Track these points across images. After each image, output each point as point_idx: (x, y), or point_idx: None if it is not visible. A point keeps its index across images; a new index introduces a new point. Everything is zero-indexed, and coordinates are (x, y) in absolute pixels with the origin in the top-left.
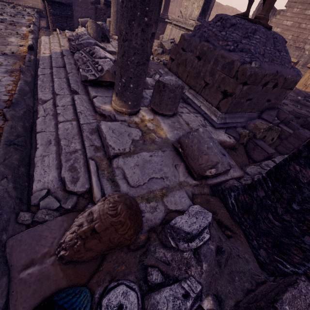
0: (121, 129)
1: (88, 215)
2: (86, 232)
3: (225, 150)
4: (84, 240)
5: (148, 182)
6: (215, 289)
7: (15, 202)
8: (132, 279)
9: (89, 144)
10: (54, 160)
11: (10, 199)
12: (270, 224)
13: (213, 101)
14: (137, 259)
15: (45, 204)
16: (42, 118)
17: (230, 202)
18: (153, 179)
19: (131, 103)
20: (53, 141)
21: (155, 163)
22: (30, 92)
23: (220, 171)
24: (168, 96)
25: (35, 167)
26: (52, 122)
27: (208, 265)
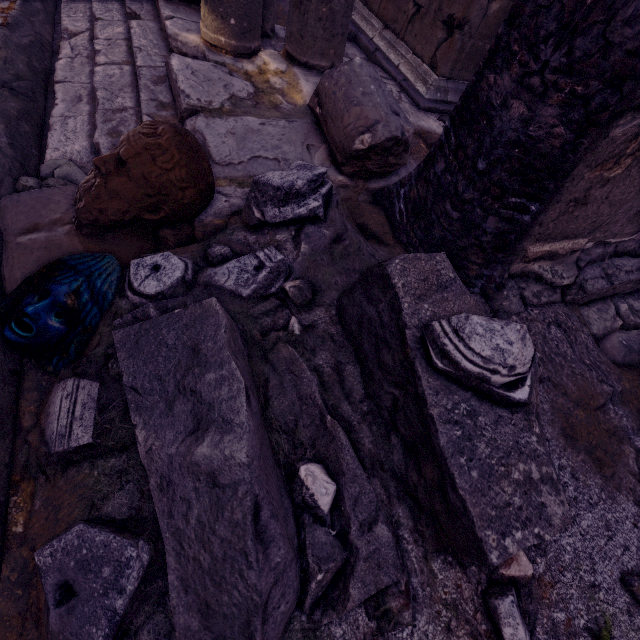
0: (212, 74)
1: (116, 149)
2: (108, 163)
3: (425, 146)
4: (105, 178)
5: (249, 163)
6: (314, 279)
7: (13, 164)
8: (187, 257)
9: (149, 98)
10: (84, 124)
11: (3, 157)
12: (446, 222)
13: (425, 50)
14: (201, 243)
15: (64, 174)
16: (68, 60)
17: (397, 211)
18: (259, 159)
19: (237, 24)
20: (86, 97)
21: (268, 136)
22: (44, 11)
23: (380, 137)
24: (317, 13)
25: (50, 130)
26: (85, 69)
27: (312, 250)
